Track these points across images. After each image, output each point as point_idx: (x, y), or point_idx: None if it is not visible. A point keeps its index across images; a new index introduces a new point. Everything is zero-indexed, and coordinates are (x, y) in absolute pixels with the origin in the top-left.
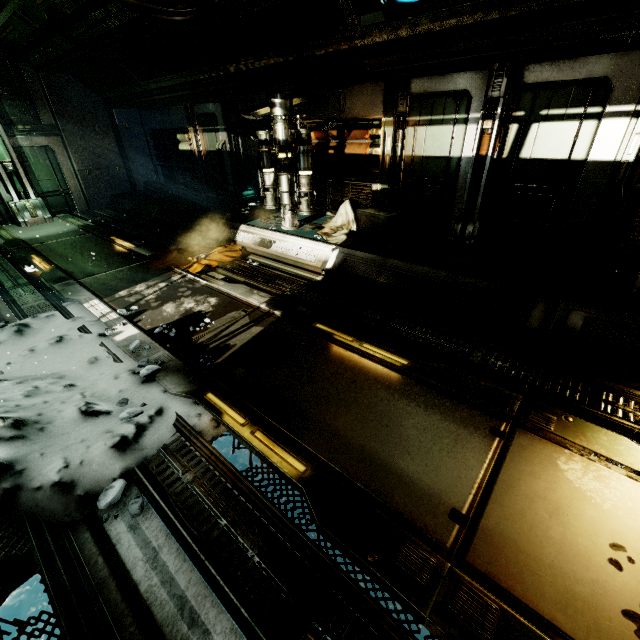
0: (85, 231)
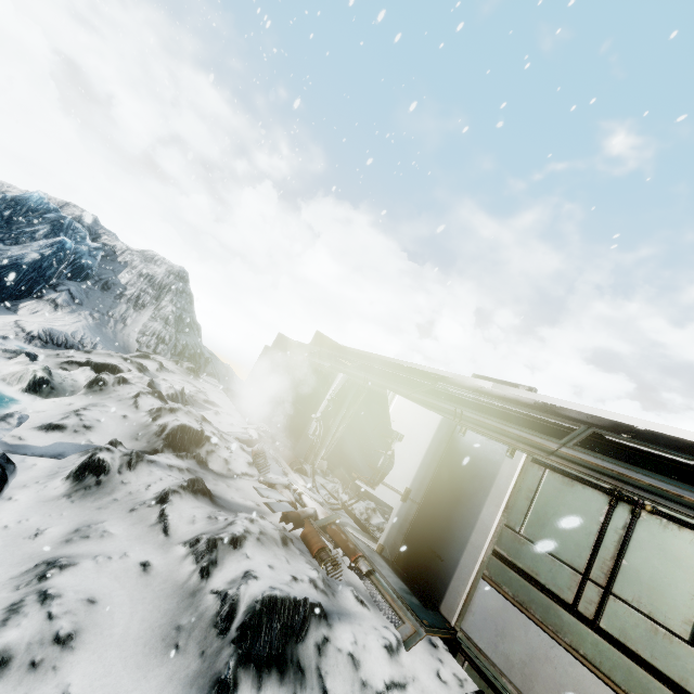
0: (333, 454)
